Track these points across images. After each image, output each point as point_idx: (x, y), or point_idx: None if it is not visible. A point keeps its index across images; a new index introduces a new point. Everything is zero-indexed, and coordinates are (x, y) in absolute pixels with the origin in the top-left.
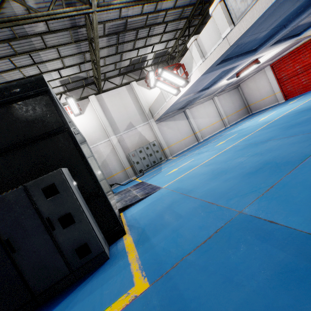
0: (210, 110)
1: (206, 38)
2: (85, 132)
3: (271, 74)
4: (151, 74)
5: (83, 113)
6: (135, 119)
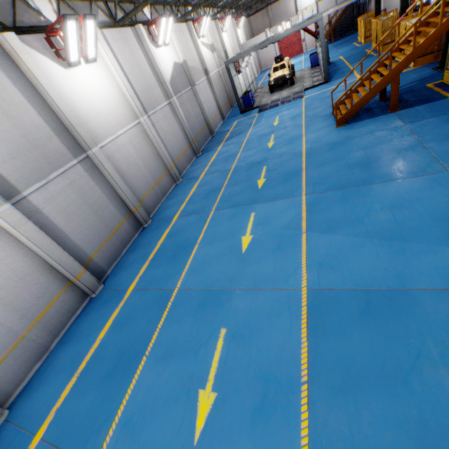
0: (252, 59)
1: (307, 15)
2: (229, 48)
3: (277, 44)
4: (242, 17)
5: (225, 32)
6: (238, 49)
